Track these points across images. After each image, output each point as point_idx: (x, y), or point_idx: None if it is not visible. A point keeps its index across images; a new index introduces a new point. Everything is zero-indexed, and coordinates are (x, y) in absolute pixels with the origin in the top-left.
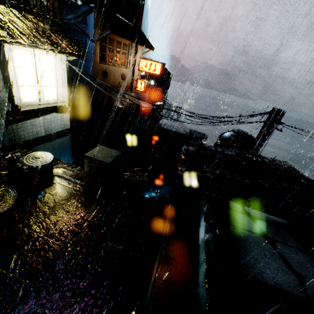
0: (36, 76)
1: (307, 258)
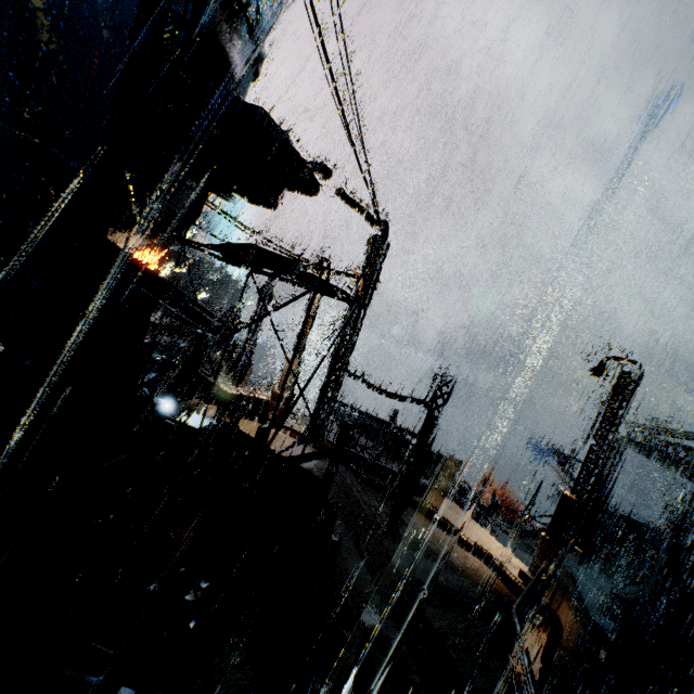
0: None
1: None
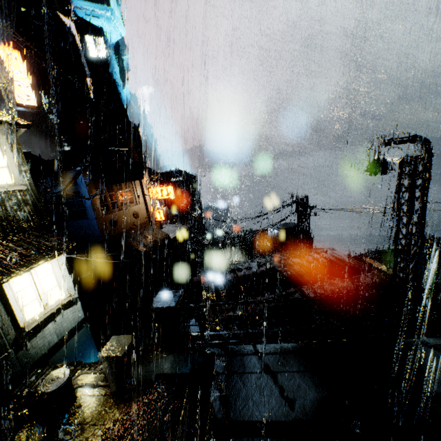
0: (36, 288)
1: (305, 378)
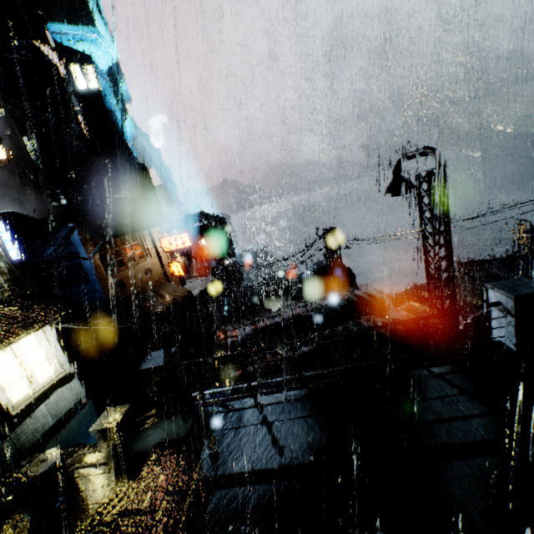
0: (21, 366)
1: (300, 424)
